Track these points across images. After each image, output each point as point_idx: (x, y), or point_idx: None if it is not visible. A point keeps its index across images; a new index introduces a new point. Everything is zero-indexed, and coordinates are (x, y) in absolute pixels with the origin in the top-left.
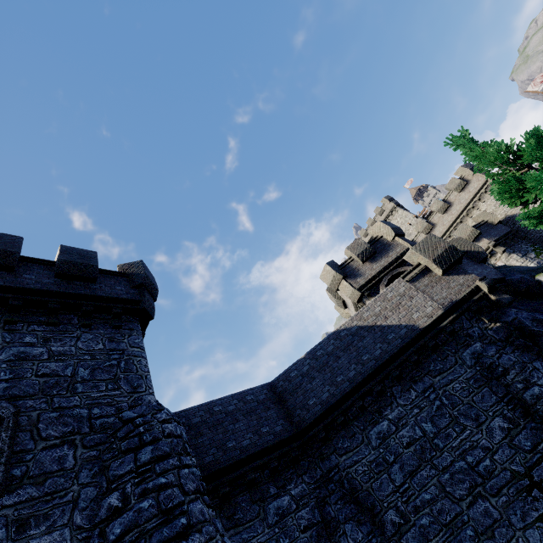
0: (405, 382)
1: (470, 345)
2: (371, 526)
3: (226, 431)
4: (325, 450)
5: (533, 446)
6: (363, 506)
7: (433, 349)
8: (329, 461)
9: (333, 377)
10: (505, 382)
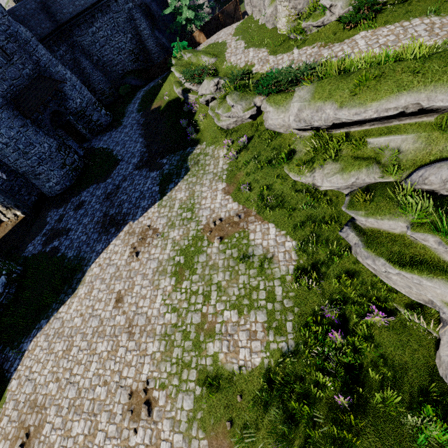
0: (103, 13)
1: (128, 4)
2: (90, 60)
3: (30, 25)
4: (71, 35)
5: (136, 44)
6: (87, 54)
7: (116, 2)
8: (73, 39)
9: (72, 3)
10: (135, 23)
